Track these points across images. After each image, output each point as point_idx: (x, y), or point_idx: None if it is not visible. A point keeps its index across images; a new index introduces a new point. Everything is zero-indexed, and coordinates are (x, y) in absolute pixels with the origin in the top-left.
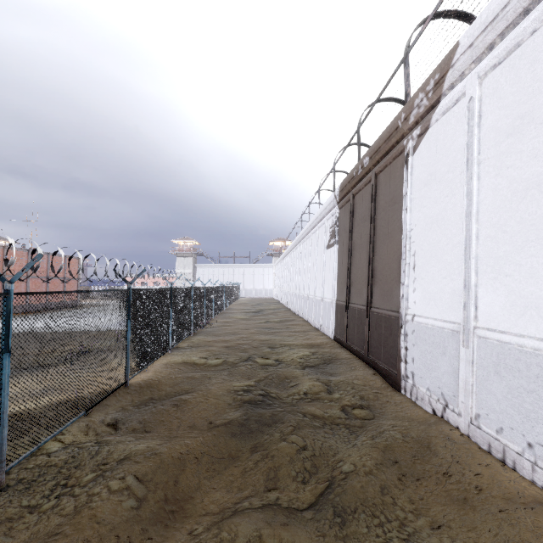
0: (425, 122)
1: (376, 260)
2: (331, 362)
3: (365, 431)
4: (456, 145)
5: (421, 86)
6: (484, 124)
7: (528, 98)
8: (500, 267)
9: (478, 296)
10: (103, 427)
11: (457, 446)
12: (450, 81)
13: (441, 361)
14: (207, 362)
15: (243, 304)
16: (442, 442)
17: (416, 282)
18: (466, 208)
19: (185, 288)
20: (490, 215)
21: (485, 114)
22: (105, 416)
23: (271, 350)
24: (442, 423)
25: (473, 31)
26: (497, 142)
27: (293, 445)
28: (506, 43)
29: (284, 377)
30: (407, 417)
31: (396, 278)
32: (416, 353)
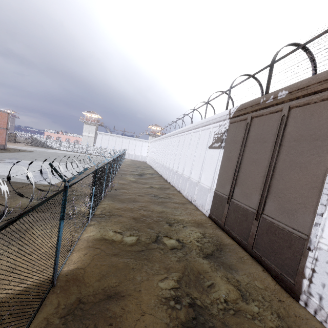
0: None
1: (276, 179)
2: (221, 249)
3: None
4: None
5: None
6: None
7: None
8: None
9: None
10: None
11: None
12: None
13: None
14: (123, 240)
15: (128, 165)
16: None
17: None
18: None
19: (103, 165)
20: None
21: None
22: None
23: (169, 227)
24: None
25: None
26: None
27: None
28: None
29: (197, 270)
30: None
31: (306, 205)
32: None
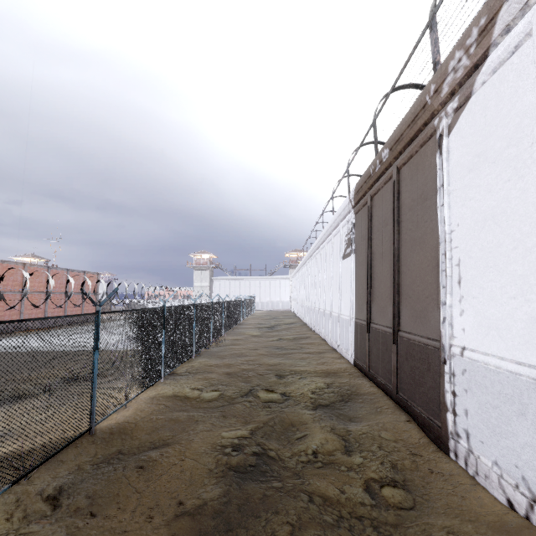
0: (465, 89)
1: (403, 272)
2: (350, 399)
3: None
4: (520, 107)
5: (457, 43)
6: None
7: None
8: None
9: None
10: (38, 502)
11: None
12: (505, 22)
13: (518, 426)
14: (200, 396)
15: (258, 317)
16: None
17: (463, 302)
18: None
19: (184, 306)
20: None
21: None
22: (50, 482)
23: (278, 379)
24: (531, 534)
25: None
26: None
27: None
28: None
29: (289, 422)
30: (466, 507)
31: (433, 295)
32: (470, 403)
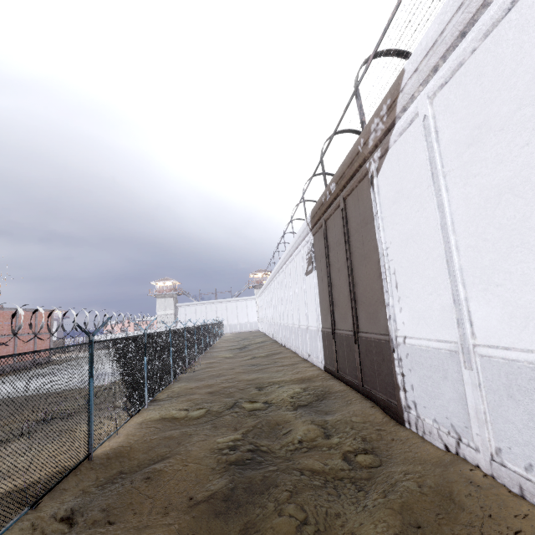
0: (384, 144)
1: (356, 283)
2: (324, 398)
3: (374, 484)
4: (418, 161)
5: (375, 113)
6: (442, 138)
7: (481, 109)
8: (488, 277)
9: (470, 310)
10: (54, 524)
11: (484, 493)
12: (402, 105)
13: (444, 387)
14: (188, 415)
15: (228, 340)
16: (465, 489)
17: (401, 302)
18: (439, 220)
19: (161, 332)
20: (467, 225)
21: (441, 130)
22: (59, 506)
23: (258, 391)
24: (459, 462)
25: (416, 58)
26: (459, 154)
27: (292, 519)
28: (449, 64)
29: (275, 423)
30: (418, 457)
31: (380, 299)
32: (414, 379)
